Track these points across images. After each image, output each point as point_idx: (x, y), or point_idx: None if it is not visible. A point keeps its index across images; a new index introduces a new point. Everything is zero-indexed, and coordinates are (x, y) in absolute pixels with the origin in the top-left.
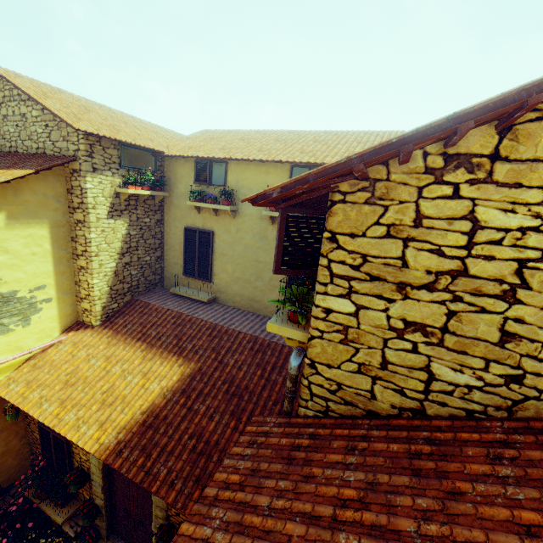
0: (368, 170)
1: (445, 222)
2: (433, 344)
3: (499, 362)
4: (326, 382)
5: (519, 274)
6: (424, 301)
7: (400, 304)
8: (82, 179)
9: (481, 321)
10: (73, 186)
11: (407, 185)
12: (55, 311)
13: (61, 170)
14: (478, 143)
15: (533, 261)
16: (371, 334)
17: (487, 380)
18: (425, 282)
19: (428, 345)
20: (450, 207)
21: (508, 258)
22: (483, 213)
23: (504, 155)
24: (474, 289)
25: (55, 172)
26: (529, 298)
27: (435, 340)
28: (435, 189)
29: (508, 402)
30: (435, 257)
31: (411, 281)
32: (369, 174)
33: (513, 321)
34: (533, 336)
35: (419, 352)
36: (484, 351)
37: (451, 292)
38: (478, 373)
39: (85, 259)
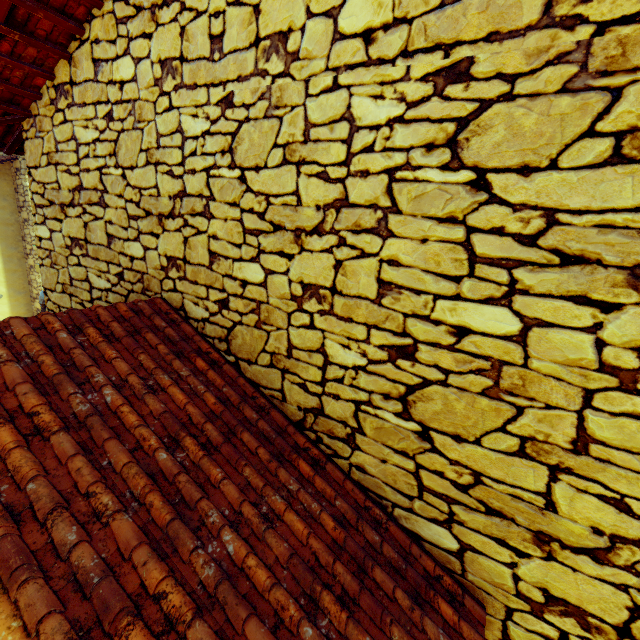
0: (31, 109)
1: (67, 145)
2: (86, 256)
3: (112, 263)
4: (54, 306)
5: (102, 181)
6: (74, 217)
7: (65, 223)
8: (23, 177)
9: (98, 228)
10: (18, 185)
11: (47, 117)
12: (7, 308)
13: (7, 169)
14: (64, 73)
15: (104, 168)
16: (61, 255)
17: (112, 281)
18: (70, 200)
19: (84, 257)
20: (66, 131)
21: (95, 168)
22: (78, 132)
23: (75, 81)
24: (89, 200)
25: (0, 171)
26: (110, 201)
27: (85, 252)
28: (58, 117)
29: (124, 299)
30: (69, 176)
31: (65, 201)
32: (32, 112)
33: (109, 223)
34: (119, 235)
35: (82, 265)
36: (105, 255)
37: (82, 205)
38: (107, 276)
39: (32, 257)
